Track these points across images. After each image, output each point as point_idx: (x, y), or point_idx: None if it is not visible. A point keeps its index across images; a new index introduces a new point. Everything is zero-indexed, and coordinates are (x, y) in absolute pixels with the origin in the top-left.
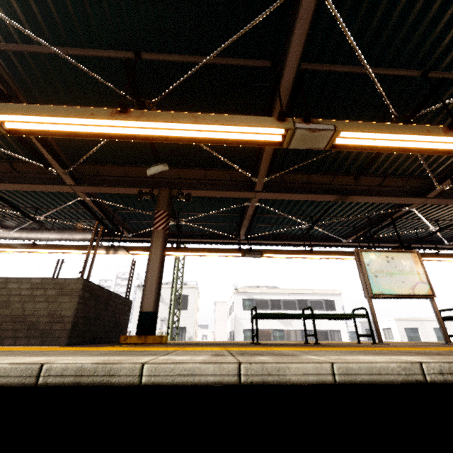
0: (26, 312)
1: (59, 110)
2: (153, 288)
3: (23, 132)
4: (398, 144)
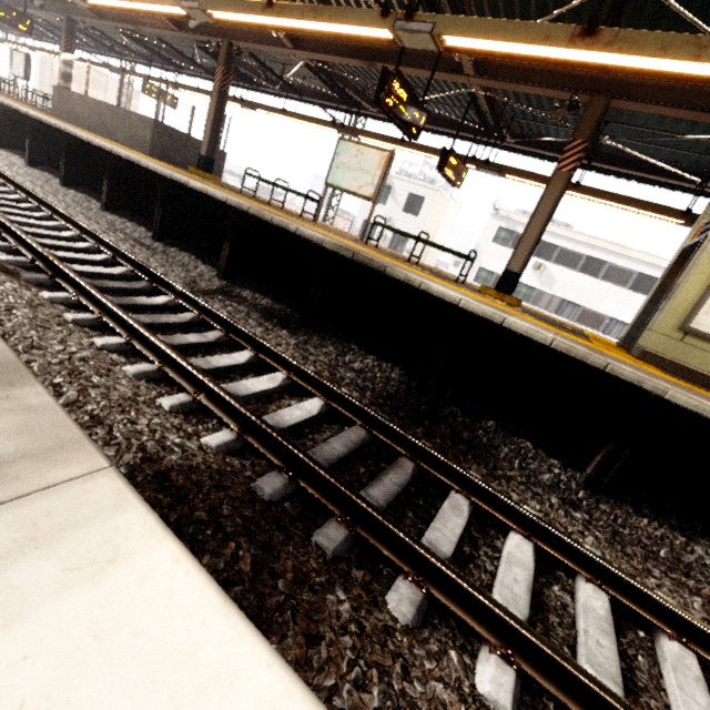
0: (137, 134)
1: None
2: (207, 139)
3: (97, 5)
4: (249, 20)
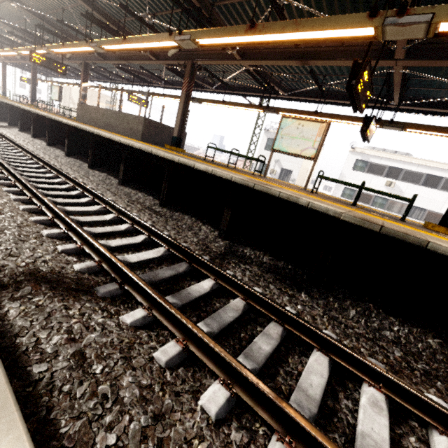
0: (132, 127)
1: (111, 42)
2: (178, 126)
3: (110, 50)
4: (230, 41)
